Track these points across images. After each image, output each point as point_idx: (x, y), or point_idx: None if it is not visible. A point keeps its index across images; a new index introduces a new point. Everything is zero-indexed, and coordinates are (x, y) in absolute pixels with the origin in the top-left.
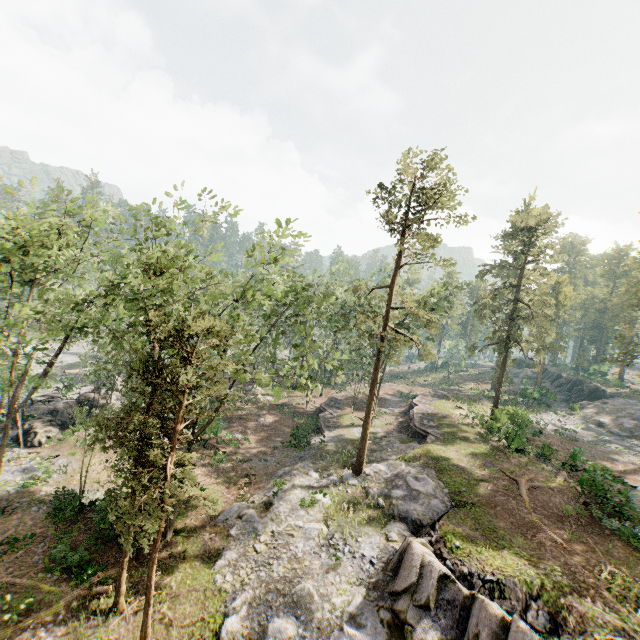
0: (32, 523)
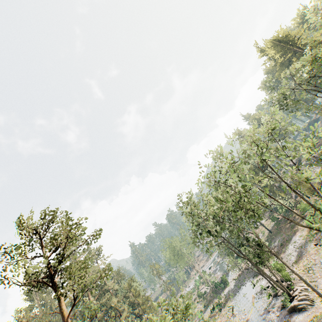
0: (275, 227)
